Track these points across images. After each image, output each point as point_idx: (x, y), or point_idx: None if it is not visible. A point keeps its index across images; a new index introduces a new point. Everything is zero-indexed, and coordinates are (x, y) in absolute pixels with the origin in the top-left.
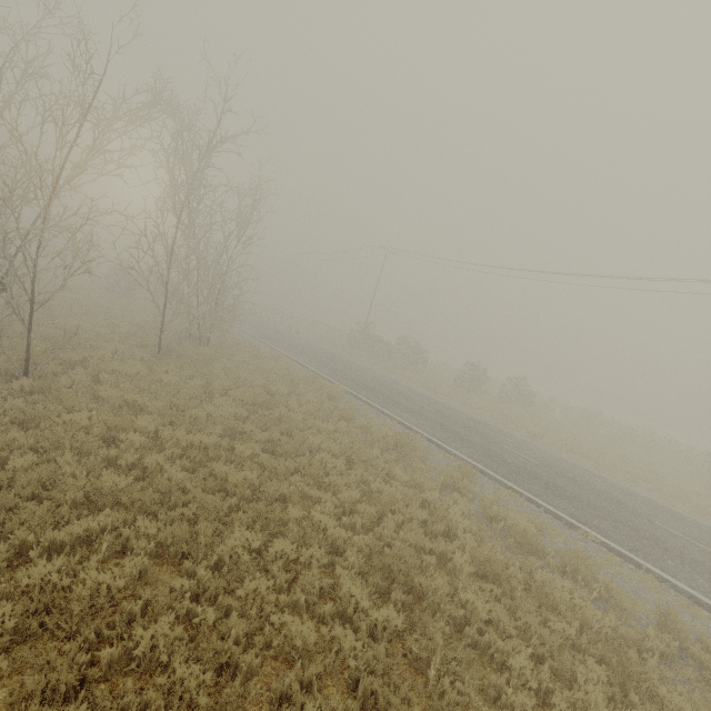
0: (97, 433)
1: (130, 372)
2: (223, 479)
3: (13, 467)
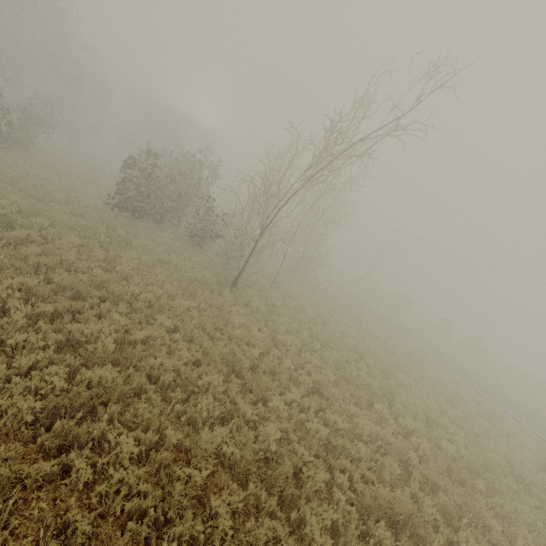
0: (319, 321)
1: (297, 291)
2: (372, 352)
3: (311, 329)
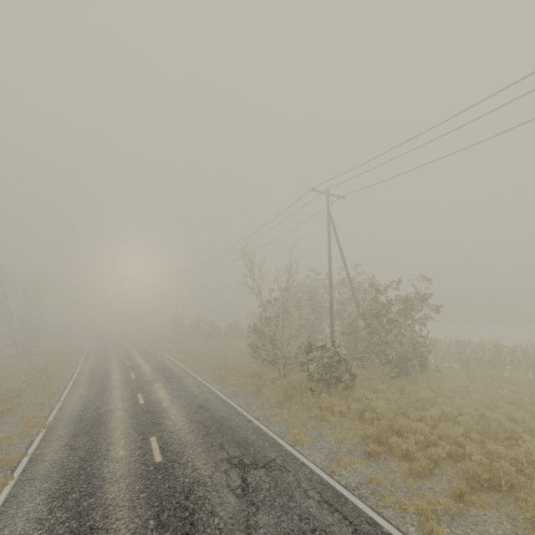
0: None
1: None
2: None
3: None
